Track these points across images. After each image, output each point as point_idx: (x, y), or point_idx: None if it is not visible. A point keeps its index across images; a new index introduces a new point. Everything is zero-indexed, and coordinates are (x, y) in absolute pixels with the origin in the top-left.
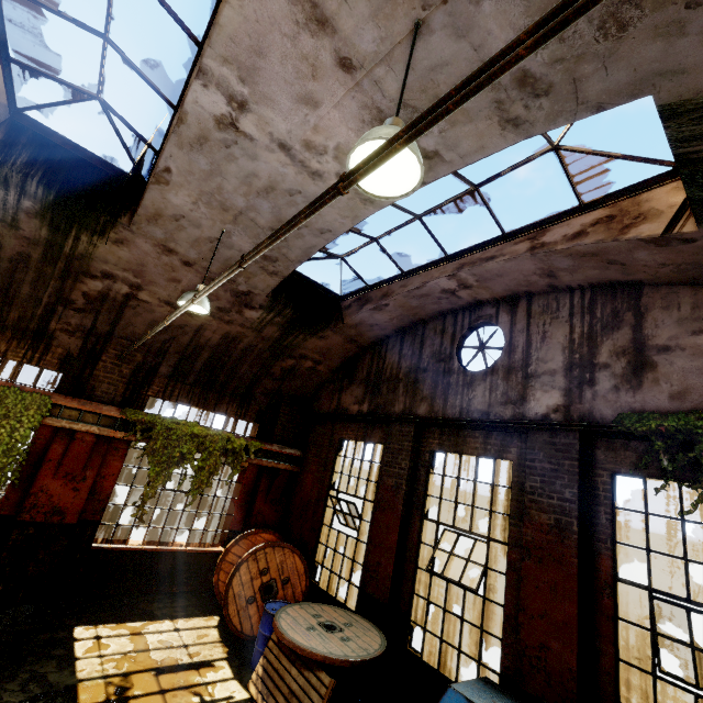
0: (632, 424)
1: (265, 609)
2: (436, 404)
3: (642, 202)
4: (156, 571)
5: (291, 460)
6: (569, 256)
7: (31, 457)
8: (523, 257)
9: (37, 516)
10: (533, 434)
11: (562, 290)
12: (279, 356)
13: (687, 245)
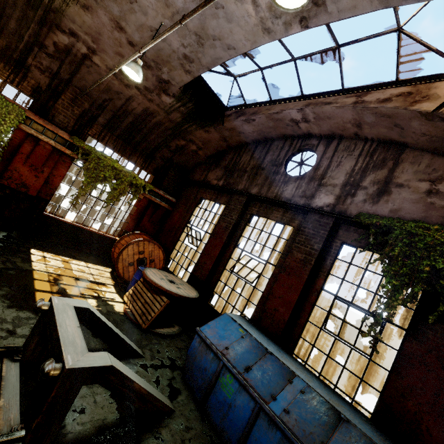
0: (364, 219)
1: (138, 268)
2: (263, 189)
3: (432, 88)
4: (79, 238)
5: (169, 203)
6: (374, 114)
7: (9, 148)
8: (348, 107)
9: (12, 184)
10: (310, 214)
11: (361, 139)
12: (177, 136)
13: (442, 123)
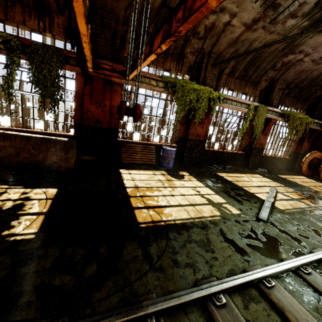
0: None
1: None
2: None
3: None
4: (273, 163)
5: (320, 126)
6: None
7: (251, 128)
8: None
9: (257, 146)
10: None
11: None
12: None
13: None
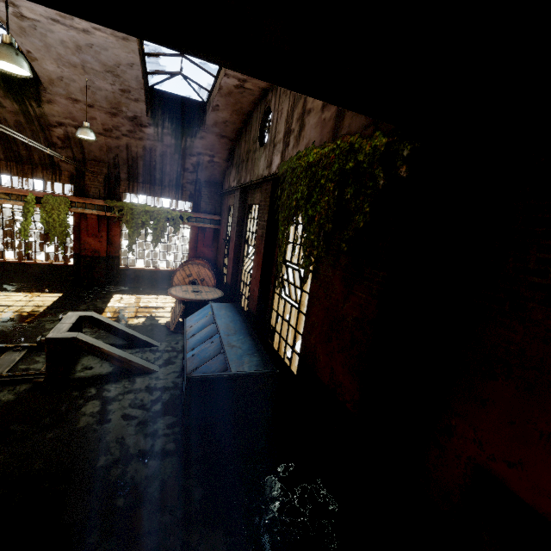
0: (280, 170)
1: None
2: (251, 175)
3: None
4: (154, 279)
5: (214, 222)
6: None
7: (77, 228)
8: None
9: (88, 253)
10: (263, 185)
11: None
12: (185, 156)
13: None
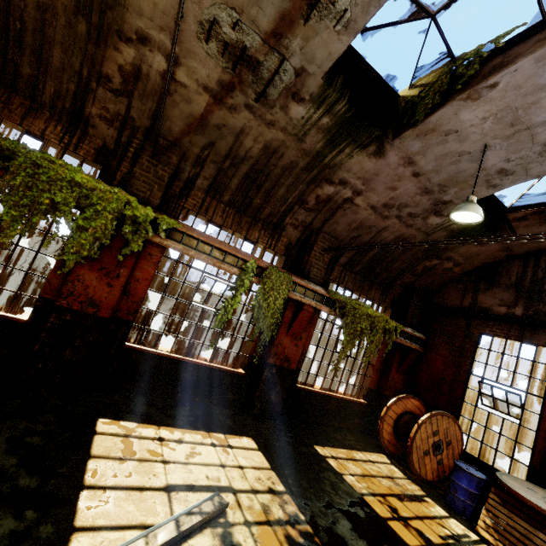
0: None
1: (462, 468)
2: None
3: None
4: (327, 410)
5: (418, 342)
6: None
7: None
8: None
9: (277, 361)
10: None
11: None
12: (429, 256)
13: None
